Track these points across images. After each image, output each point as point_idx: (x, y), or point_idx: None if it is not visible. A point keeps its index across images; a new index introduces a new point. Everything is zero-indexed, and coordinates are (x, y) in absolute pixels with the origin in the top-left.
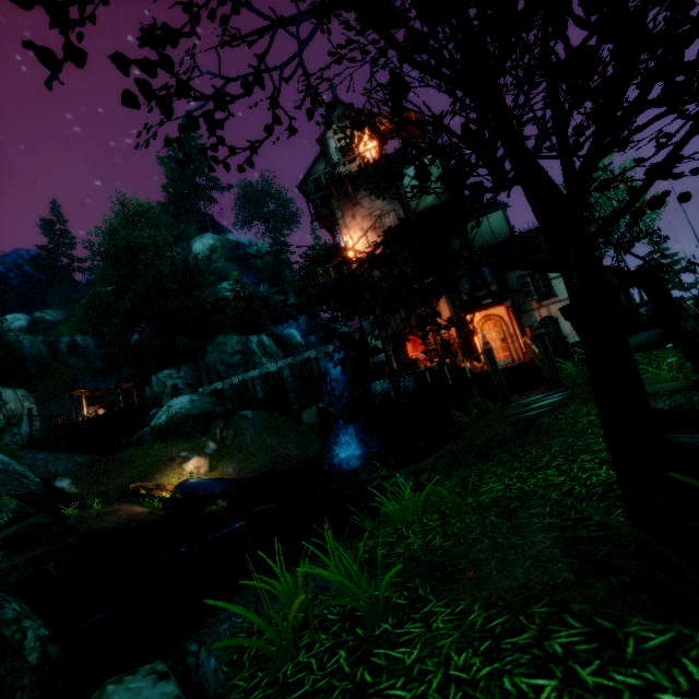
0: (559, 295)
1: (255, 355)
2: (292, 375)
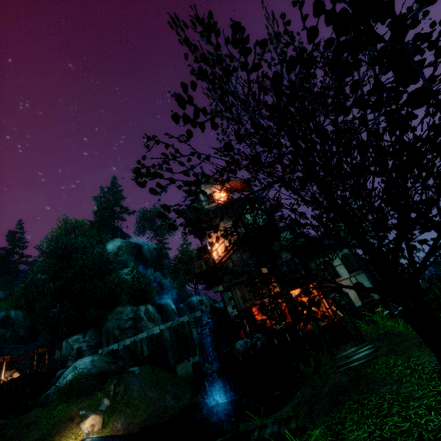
0: (342, 276)
1: (142, 320)
2: (170, 335)
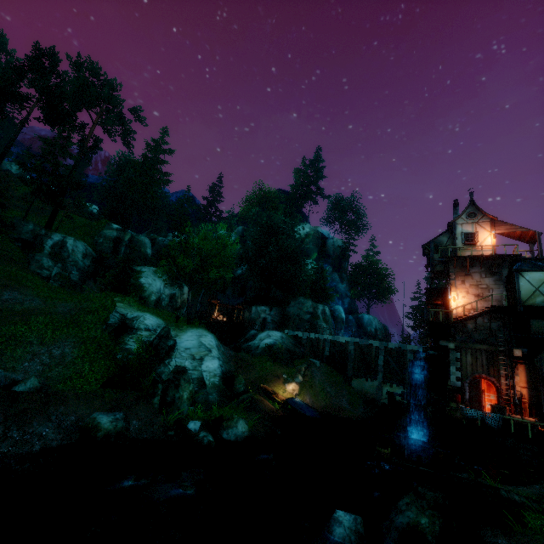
0: None
1: (318, 318)
2: (354, 350)
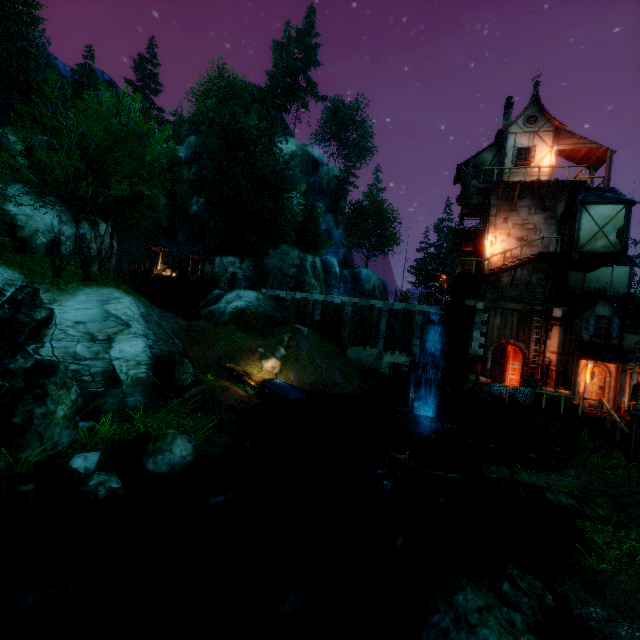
0: None
1: (306, 273)
2: (352, 313)
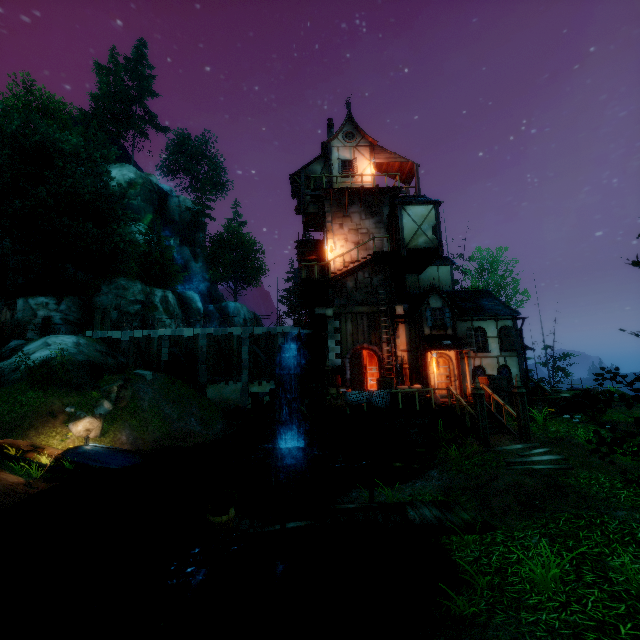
0: (491, 352)
1: (156, 310)
2: (207, 345)
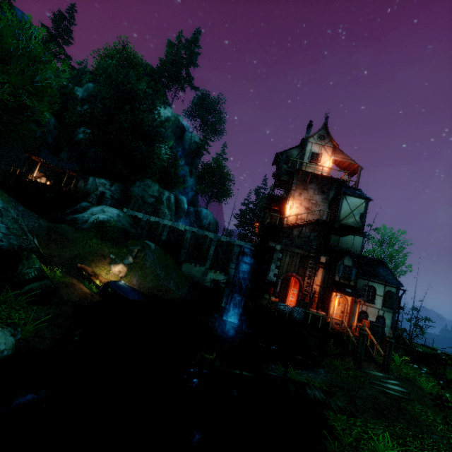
0: (375, 304)
1: (162, 204)
2: (191, 238)
